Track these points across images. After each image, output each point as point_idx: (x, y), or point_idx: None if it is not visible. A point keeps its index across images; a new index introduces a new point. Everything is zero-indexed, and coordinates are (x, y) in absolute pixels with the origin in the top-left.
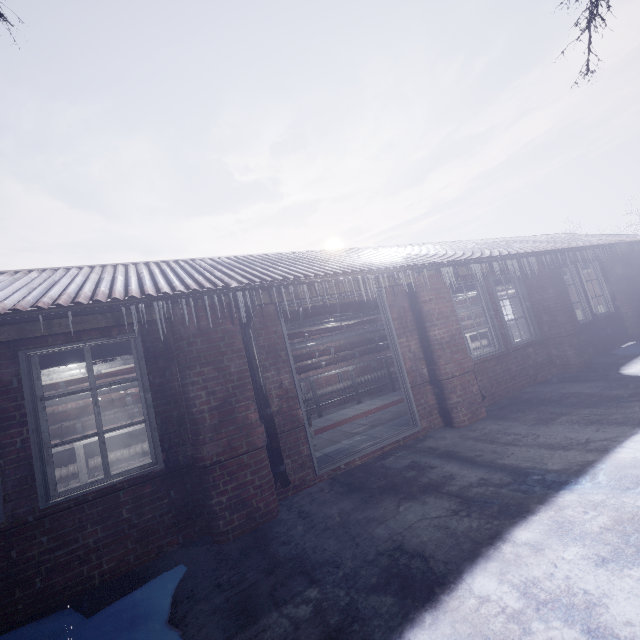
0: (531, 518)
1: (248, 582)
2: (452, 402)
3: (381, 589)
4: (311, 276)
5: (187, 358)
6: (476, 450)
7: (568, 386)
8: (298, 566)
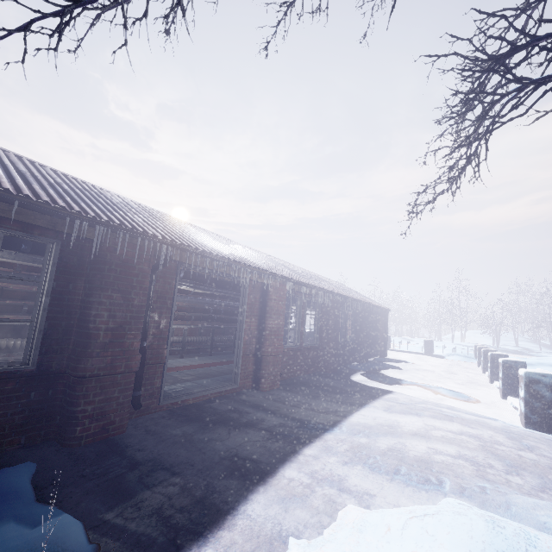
0: (312, 444)
1: (114, 474)
2: (264, 372)
3: (228, 476)
4: (214, 254)
5: (103, 280)
6: (275, 406)
7: (325, 379)
8: (158, 464)
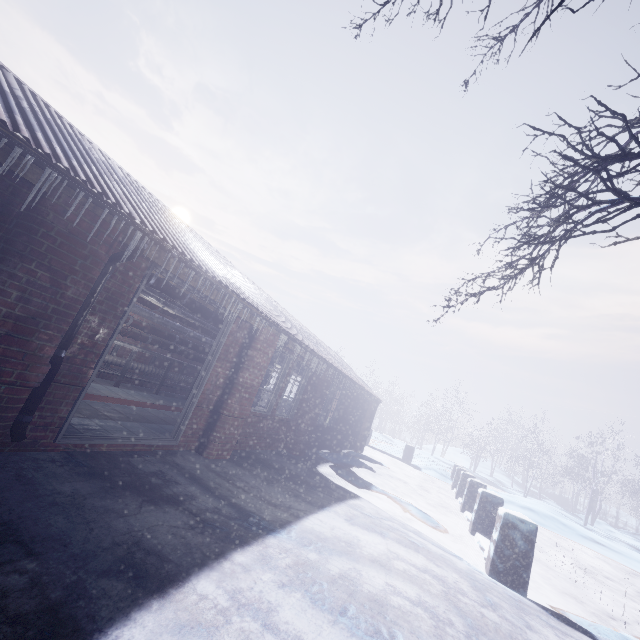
0: (247, 548)
1: None
2: (217, 435)
3: (114, 575)
4: (203, 268)
5: (30, 246)
6: (216, 483)
7: (288, 462)
8: (11, 533)
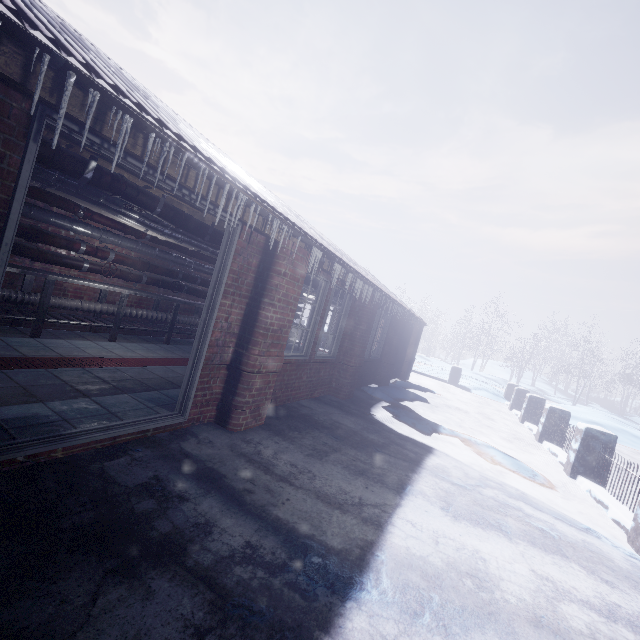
0: None
1: None
2: (241, 400)
3: None
4: (152, 115)
5: None
6: (247, 479)
7: (337, 413)
8: None
